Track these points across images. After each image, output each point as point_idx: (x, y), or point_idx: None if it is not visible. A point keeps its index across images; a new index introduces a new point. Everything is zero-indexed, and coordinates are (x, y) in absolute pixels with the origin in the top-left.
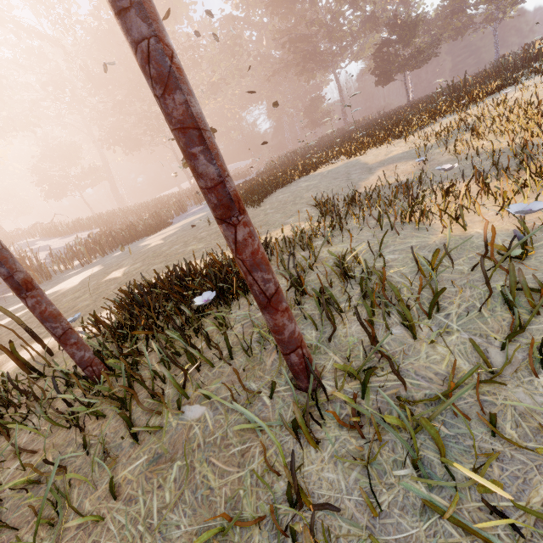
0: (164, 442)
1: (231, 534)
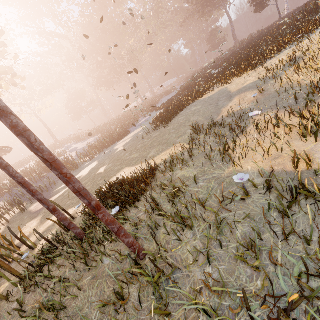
0: (97, 271)
1: (106, 307)
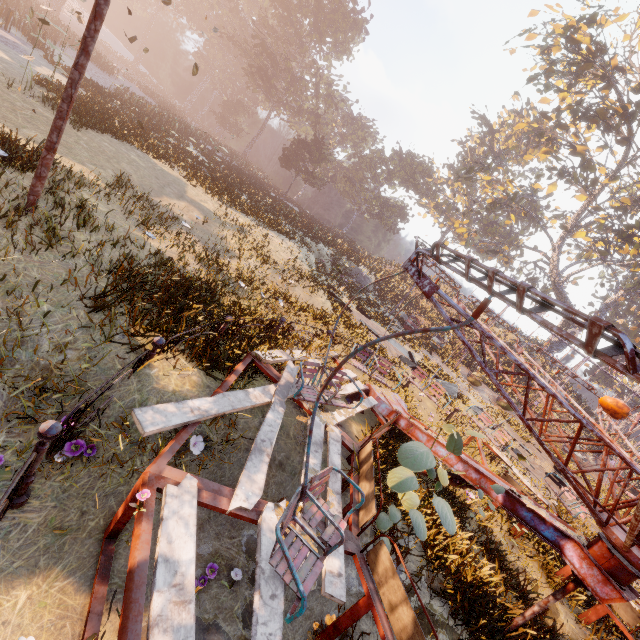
0: None
1: None
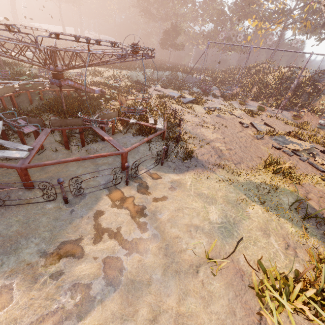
0: None
1: None
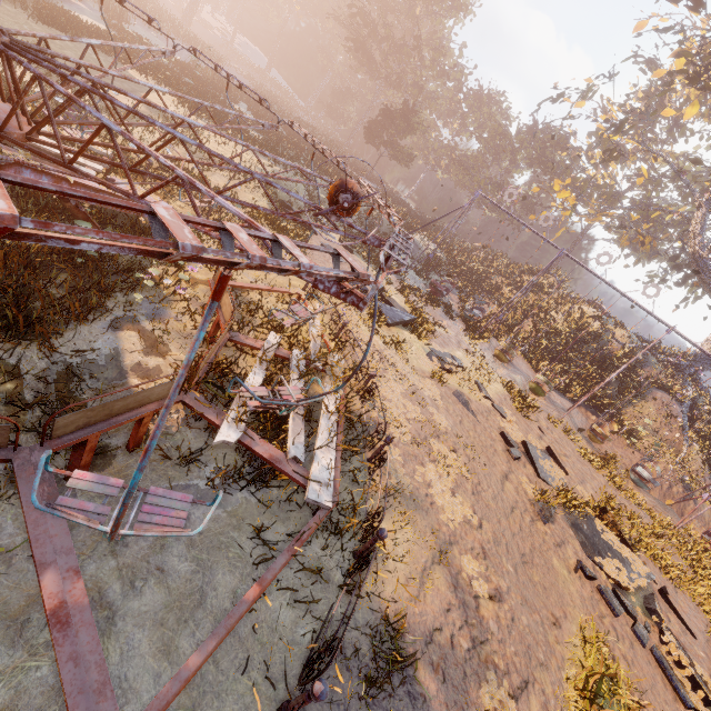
0: None
1: None
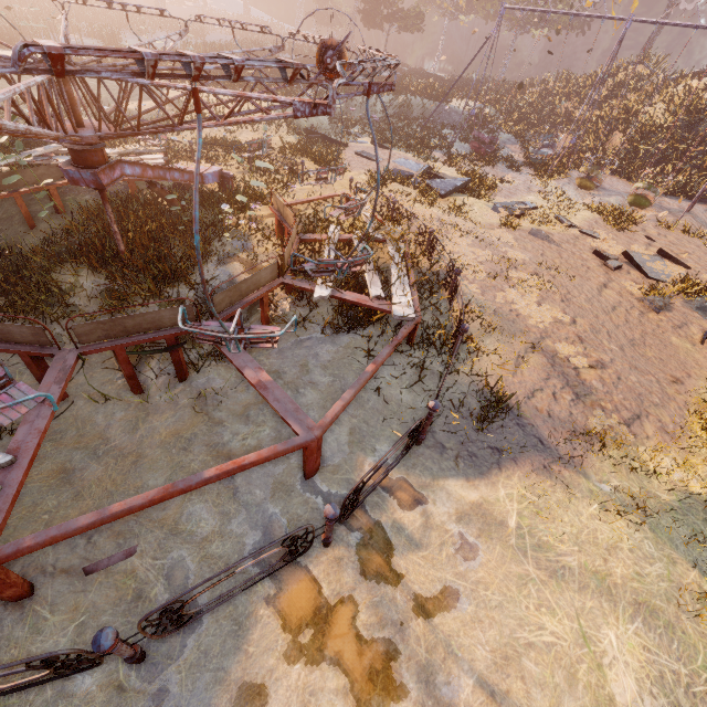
0: None
1: None
